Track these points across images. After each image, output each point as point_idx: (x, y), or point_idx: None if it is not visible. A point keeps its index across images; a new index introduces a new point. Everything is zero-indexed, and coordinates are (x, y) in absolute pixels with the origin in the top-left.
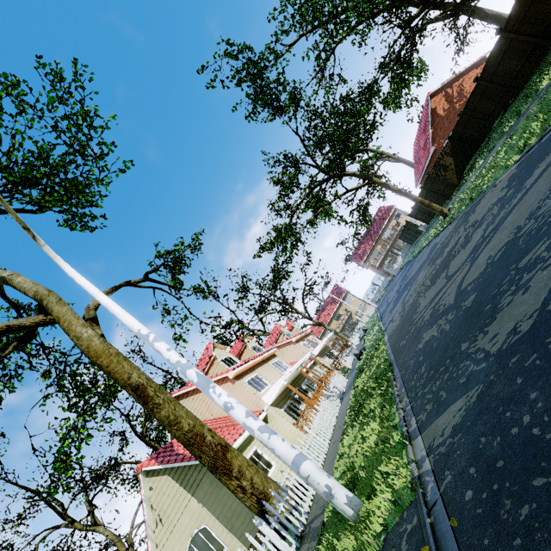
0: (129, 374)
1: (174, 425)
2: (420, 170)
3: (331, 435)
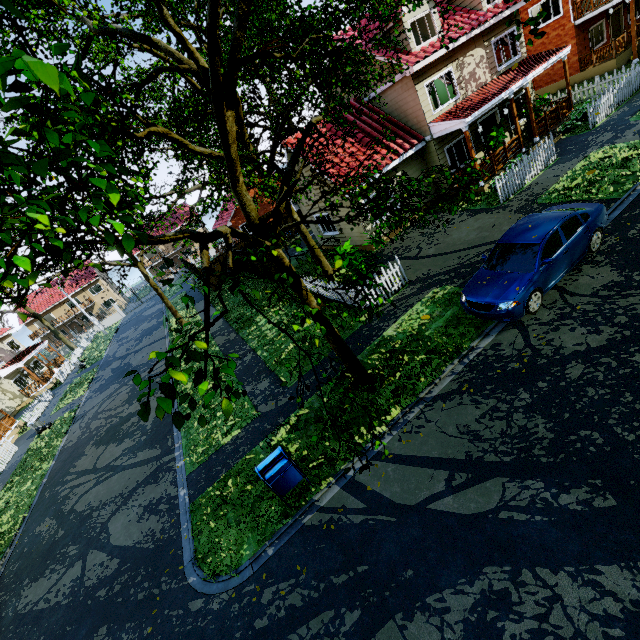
0: None
1: None
2: (219, 224)
3: None
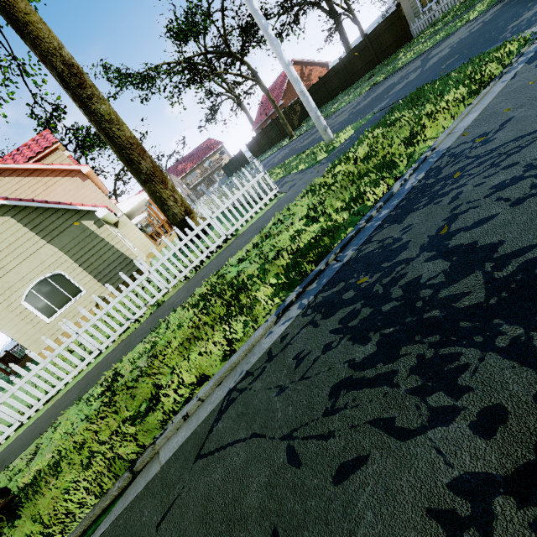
0: (59, 44)
1: (117, 124)
2: (264, 116)
3: None
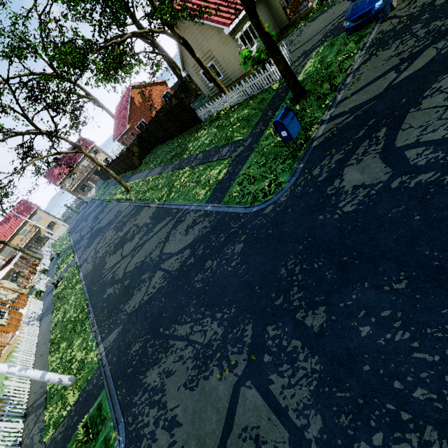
0: None
1: None
2: (118, 133)
3: (36, 350)
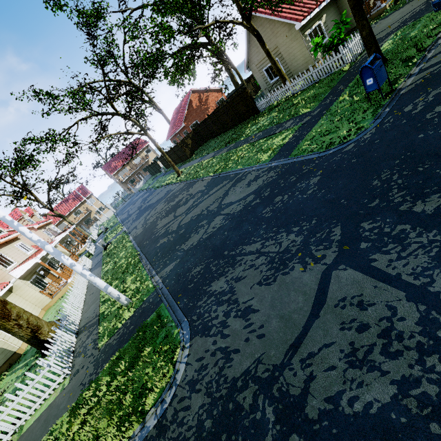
0: None
1: None
2: (173, 131)
3: (86, 292)
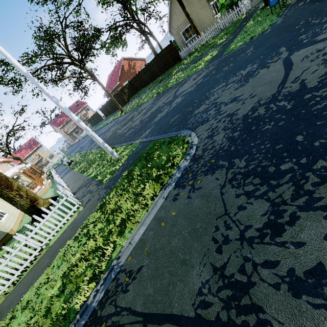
0: None
1: None
2: (109, 90)
3: (65, 183)
